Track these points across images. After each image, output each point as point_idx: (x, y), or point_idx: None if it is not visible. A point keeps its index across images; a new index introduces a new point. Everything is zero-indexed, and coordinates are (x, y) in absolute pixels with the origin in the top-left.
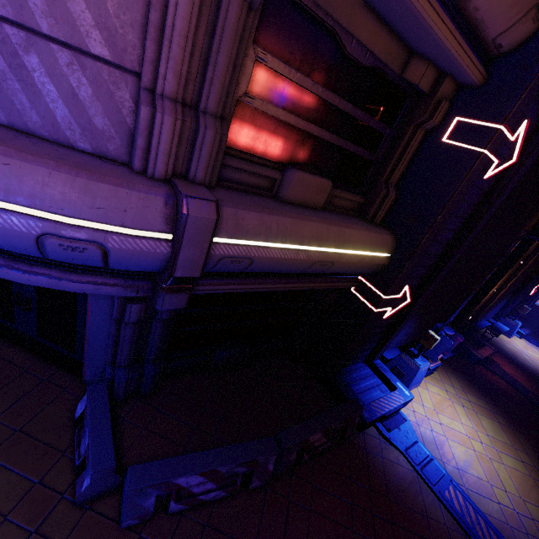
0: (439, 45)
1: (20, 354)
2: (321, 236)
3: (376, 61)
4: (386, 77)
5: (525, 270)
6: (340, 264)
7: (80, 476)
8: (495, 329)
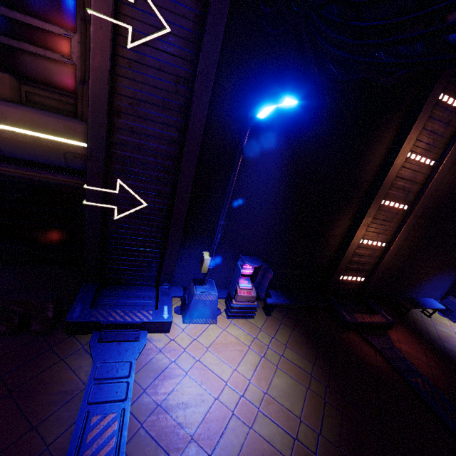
0: None
1: None
2: None
3: None
4: None
5: (452, 230)
6: (6, 140)
7: None
8: (412, 302)
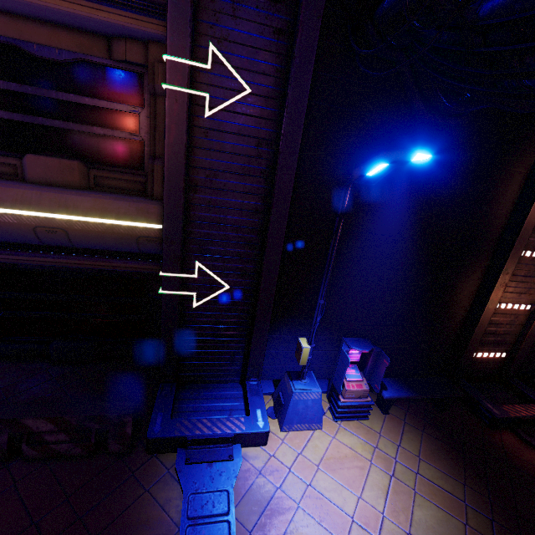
0: (81, 17)
1: None
2: (29, 200)
3: (73, 55)
4: (103, 65)
5: None
6: (77, 232)
7: None
8: None
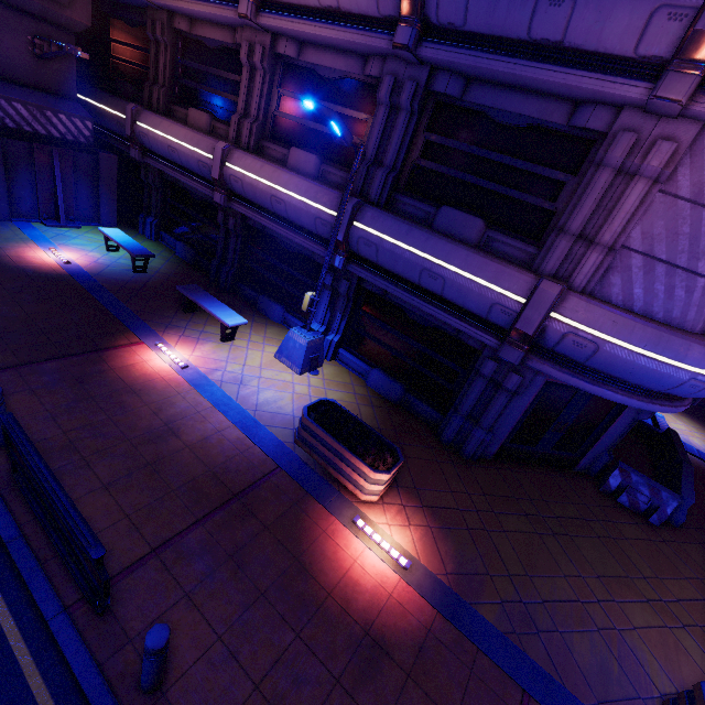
0: None
1: (534, 467)
2: None
3: None
4: None
5: None
6: None
7: (658, 510)
8: None
